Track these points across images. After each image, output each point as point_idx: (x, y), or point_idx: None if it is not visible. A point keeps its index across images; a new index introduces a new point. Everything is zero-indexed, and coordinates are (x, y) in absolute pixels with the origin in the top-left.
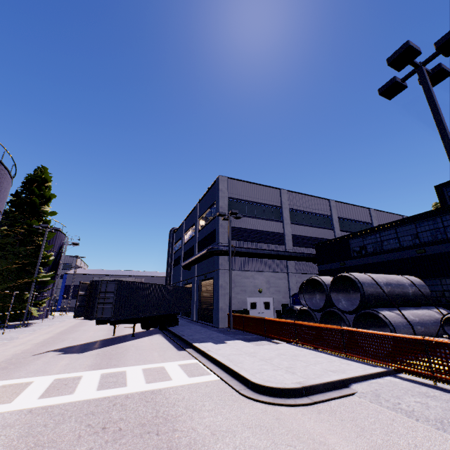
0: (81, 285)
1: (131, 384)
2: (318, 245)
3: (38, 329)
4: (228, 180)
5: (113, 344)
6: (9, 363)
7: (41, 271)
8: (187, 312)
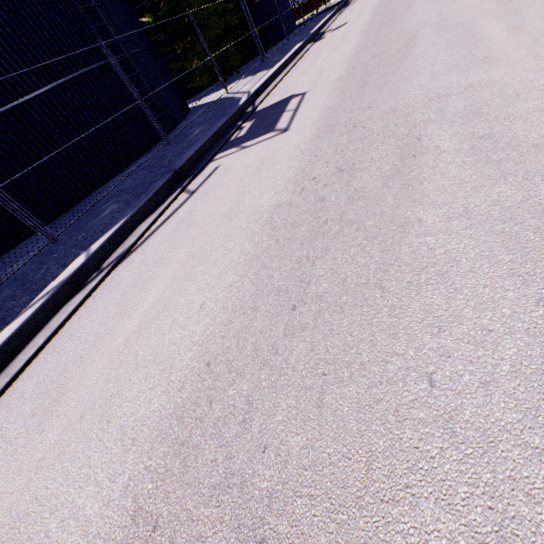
0: None
1: None
2: None
3: None
4: None
5: None
6: None
7: None
8: None
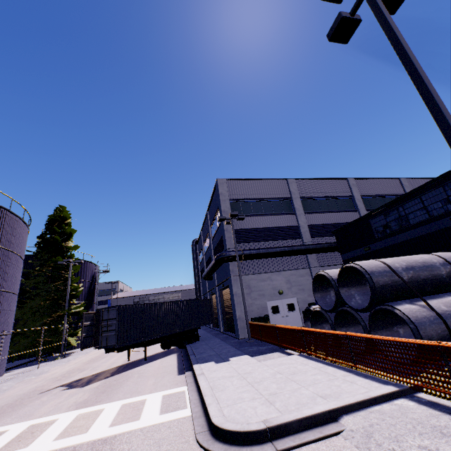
0: (85, 316)
1: (94, 428)
2: (338, 232)
3: (73, 359)
4: (228, 181)
5: (122, 371)
6: (11, 405)
7: (73, 302)
8: (217, 323)
